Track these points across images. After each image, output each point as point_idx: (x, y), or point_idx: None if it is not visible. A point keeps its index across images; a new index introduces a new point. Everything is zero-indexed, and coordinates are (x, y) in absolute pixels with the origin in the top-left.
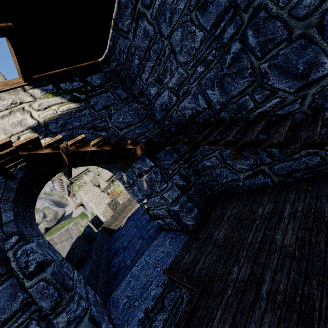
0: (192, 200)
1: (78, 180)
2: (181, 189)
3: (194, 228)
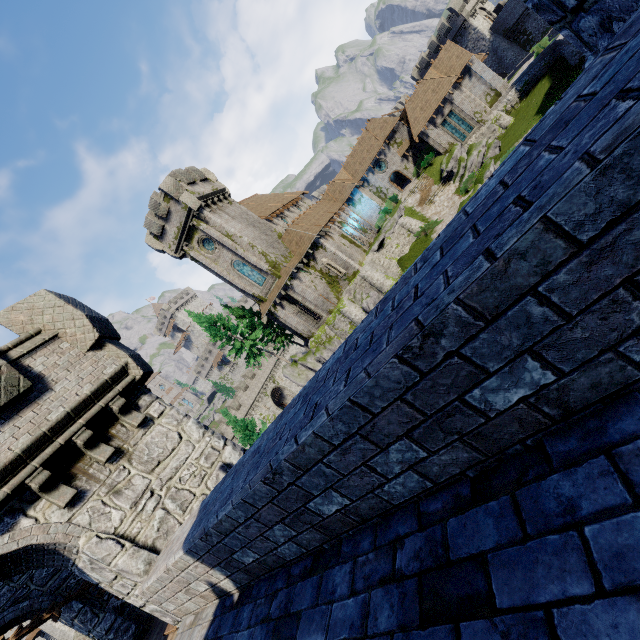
0: (131, 616)
1: None
2: (119, 610)
3: None
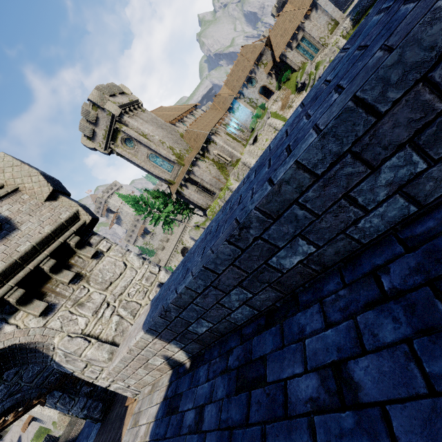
0: (98, 398)
1: None
2: (89, 394)
3: (103, 417)
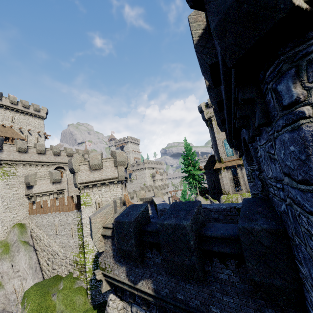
0: None
1: (10, 166)
2: None
3: None
